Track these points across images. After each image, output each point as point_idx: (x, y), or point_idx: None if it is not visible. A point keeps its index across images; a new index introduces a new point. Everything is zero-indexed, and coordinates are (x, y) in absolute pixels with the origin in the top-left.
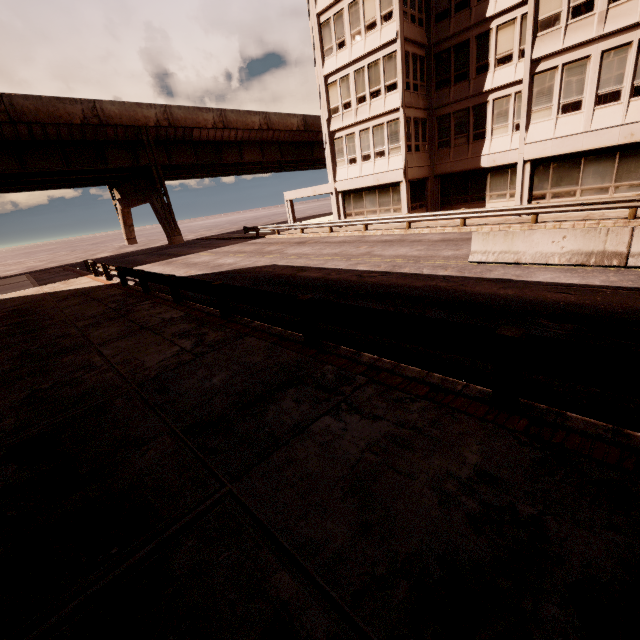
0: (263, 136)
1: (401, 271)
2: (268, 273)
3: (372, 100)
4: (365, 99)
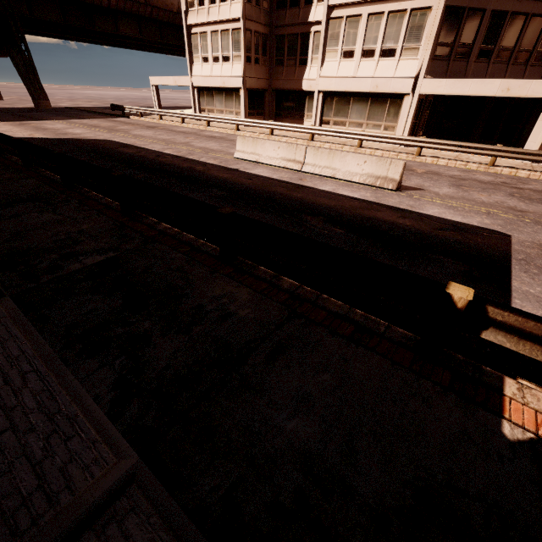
0: (140, 10)
1: (188, 157)
2: (97, 145)
3: (221, 3)
4: (215, 1)
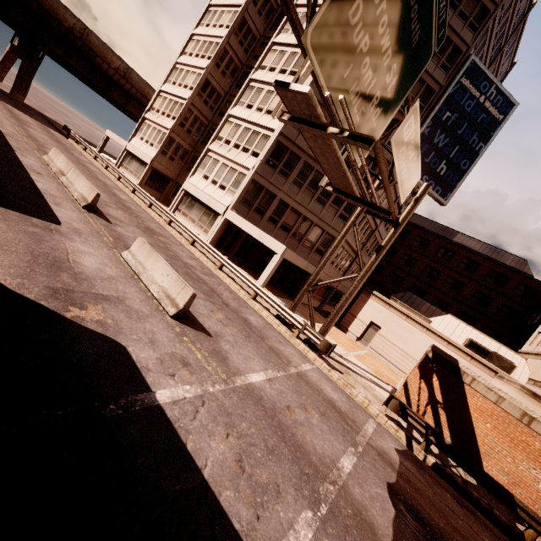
0: None
1: (6, 136)
2: None
3: (166, 117)
4: (165, 114)
